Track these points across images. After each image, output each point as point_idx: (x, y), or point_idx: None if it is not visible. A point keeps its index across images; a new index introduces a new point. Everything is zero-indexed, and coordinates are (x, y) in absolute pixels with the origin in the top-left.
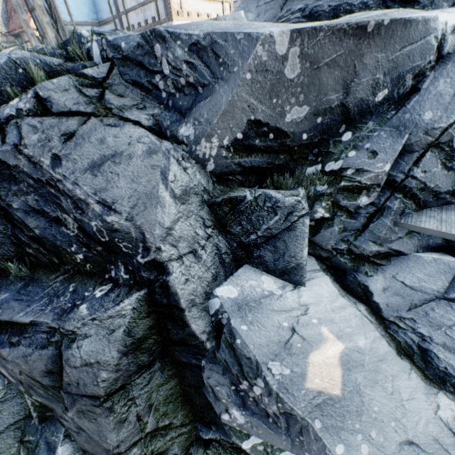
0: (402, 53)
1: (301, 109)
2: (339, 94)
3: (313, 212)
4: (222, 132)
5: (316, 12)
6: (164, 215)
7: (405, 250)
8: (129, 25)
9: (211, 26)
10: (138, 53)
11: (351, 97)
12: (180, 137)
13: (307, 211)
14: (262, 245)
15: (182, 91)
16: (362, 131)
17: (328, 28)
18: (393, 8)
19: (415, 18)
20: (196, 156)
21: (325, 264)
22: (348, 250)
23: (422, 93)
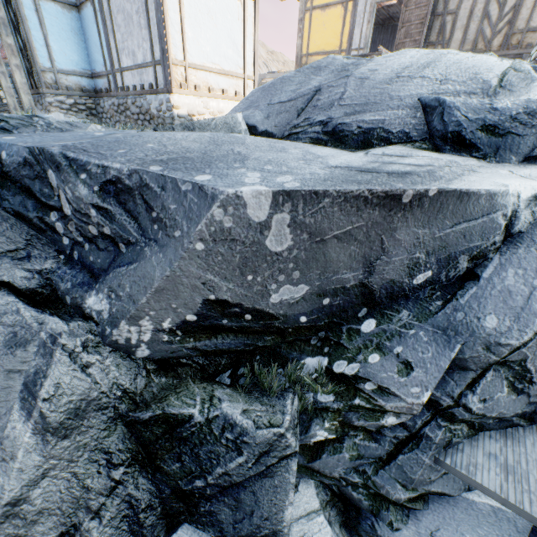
0: (455, 230)
1: (297, 288)
2: (358, 272)
3: (308, 436)
4: (159, 313)
5: (342, 131)
6: (7, 478)
7: (451, 490)
8: (123, 85)
9: (160, 148)
10: (26, 173)
11: (376, 276)
12: (87, 309)
13: (295, 449)
14: (216, 495)
15: (94, 242)
16: (391, 322)
17: (339, 193)
18: (444, 148)
19: (476, 191)
20: (113, 342)
21: (330, 490)
22: (365, 484)
23: (483, 284)
